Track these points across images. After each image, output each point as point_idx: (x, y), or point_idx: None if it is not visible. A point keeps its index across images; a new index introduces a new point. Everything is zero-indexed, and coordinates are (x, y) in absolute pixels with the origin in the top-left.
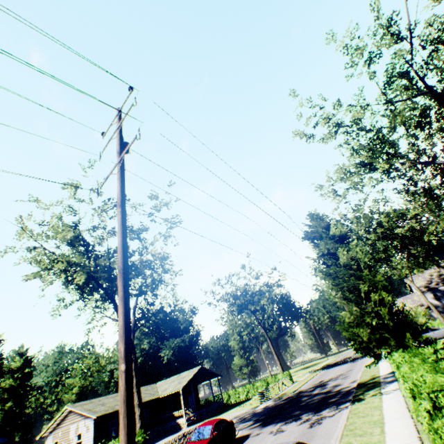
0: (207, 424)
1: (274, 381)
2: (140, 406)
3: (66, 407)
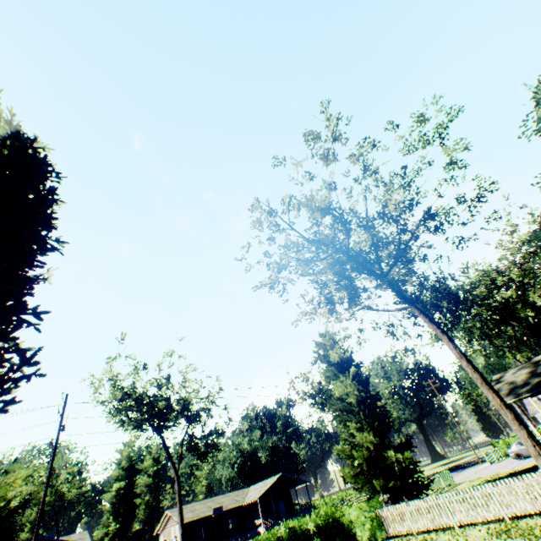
0: None
1: None
2: (182, 526)
3: (167, 511)
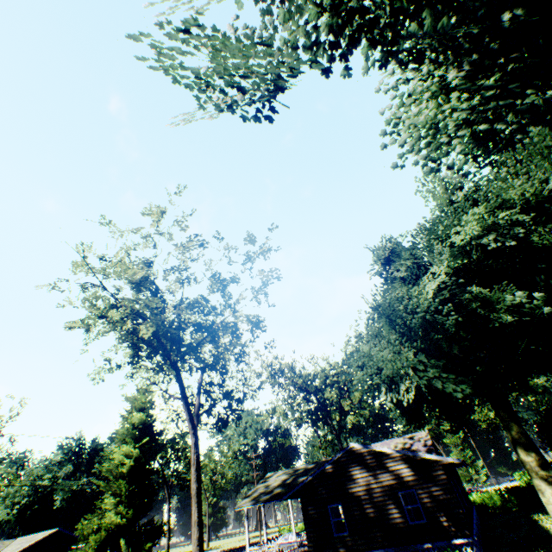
0: None
1: None
2: None
3: None
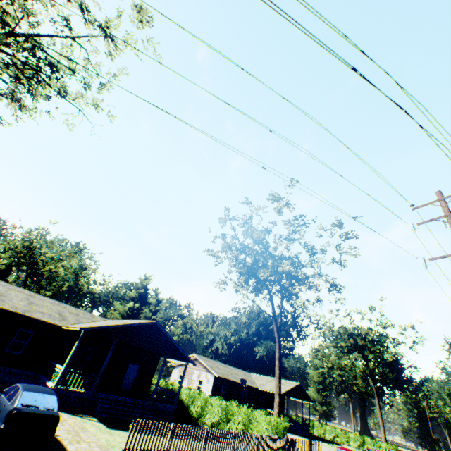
0: (349, 450)
1: (372, 444)
2: (279, 395)
3: (193, 354)
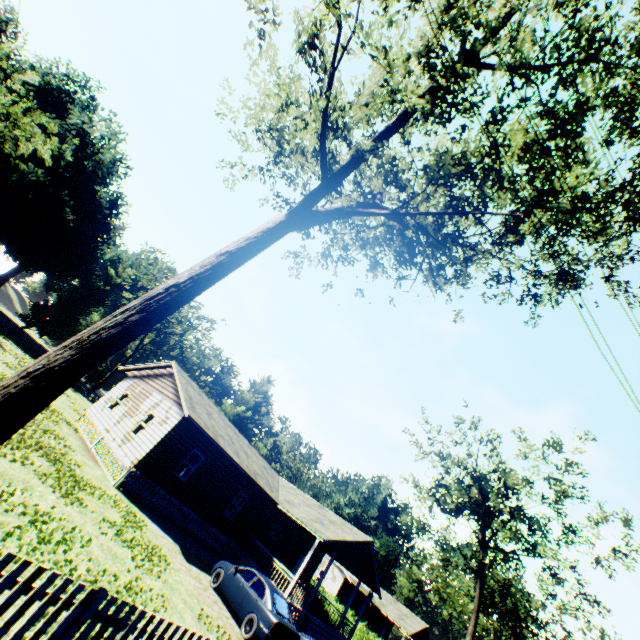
0: None
1: None
2: None
3: None
